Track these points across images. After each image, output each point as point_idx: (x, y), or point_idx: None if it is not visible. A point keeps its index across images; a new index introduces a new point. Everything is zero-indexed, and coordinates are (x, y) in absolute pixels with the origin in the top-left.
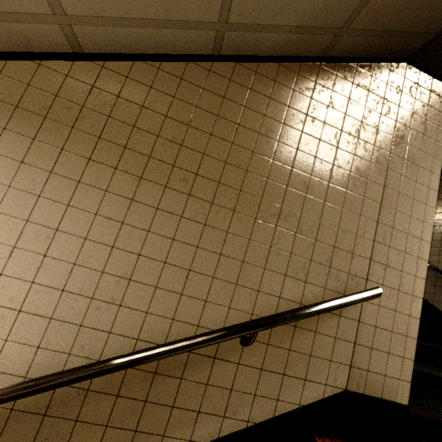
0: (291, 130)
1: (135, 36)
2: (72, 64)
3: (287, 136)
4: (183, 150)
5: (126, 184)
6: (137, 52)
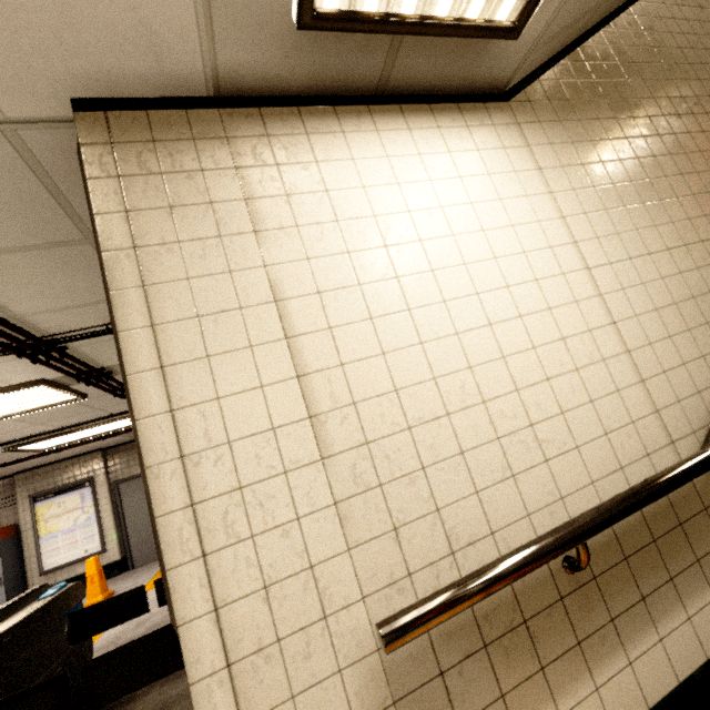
0: (702, 37)
1: (612, 2)
2: (578, 52)
3: (704, 43)
4: (676, 84)
5: (676, 124)
6: (596, 22)
